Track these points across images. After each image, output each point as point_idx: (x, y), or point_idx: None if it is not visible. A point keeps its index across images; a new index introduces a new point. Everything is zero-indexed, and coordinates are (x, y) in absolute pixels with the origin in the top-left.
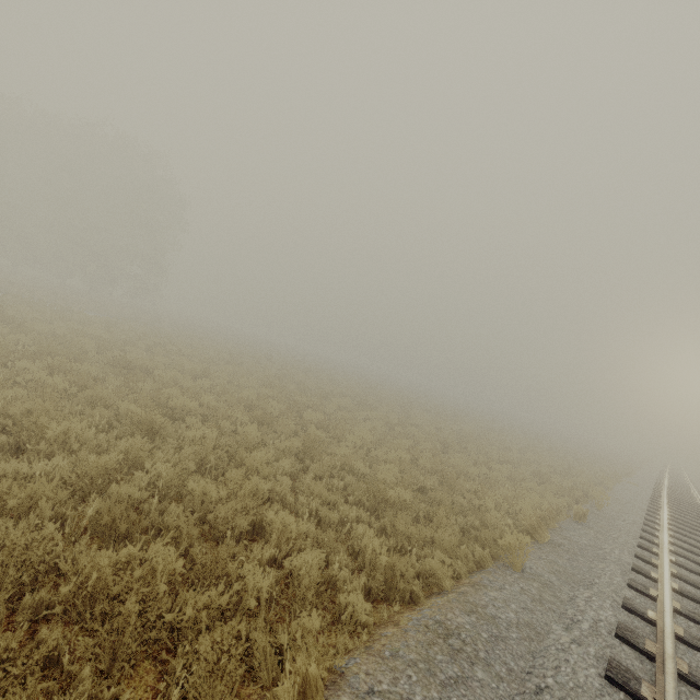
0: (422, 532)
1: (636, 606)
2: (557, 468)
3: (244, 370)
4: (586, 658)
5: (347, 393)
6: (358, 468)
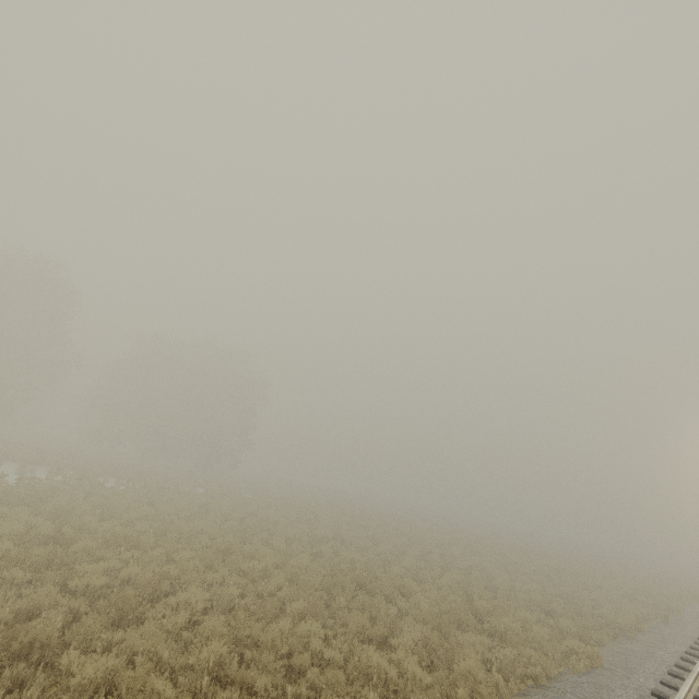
0: (580, 622)
1: (696, 647)
2: (640, 591)
3: (380, 531)
4: (672, 655)
5: (445, 540)
6: (519, 595)
